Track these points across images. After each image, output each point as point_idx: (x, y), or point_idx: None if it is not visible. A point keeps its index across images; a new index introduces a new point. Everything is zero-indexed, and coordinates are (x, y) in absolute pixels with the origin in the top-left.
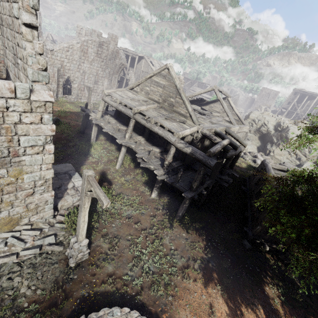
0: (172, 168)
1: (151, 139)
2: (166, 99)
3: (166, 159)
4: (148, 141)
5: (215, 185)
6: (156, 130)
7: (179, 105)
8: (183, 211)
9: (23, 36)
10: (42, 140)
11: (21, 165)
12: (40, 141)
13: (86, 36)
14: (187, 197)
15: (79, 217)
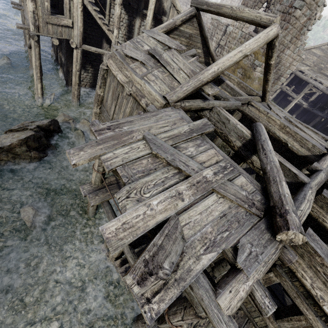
0: (310, 104)
1: (293, 89)
2: (317, 64)
3: (312, 98)
4: (291, 90)
5: (327, 123)
6: (310, 82)
7: (326, 69)
8: (312, 125)
9: (304, 34)
10: (290, 73)
11: (279, 80)
12: (289, 73)
13: (233, 1)
14: (322, 115)
15: (292, 103)
